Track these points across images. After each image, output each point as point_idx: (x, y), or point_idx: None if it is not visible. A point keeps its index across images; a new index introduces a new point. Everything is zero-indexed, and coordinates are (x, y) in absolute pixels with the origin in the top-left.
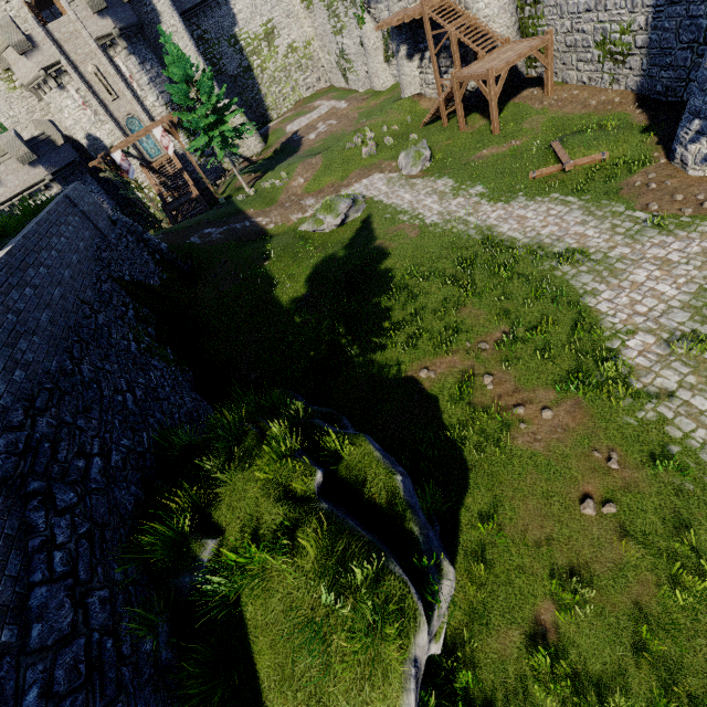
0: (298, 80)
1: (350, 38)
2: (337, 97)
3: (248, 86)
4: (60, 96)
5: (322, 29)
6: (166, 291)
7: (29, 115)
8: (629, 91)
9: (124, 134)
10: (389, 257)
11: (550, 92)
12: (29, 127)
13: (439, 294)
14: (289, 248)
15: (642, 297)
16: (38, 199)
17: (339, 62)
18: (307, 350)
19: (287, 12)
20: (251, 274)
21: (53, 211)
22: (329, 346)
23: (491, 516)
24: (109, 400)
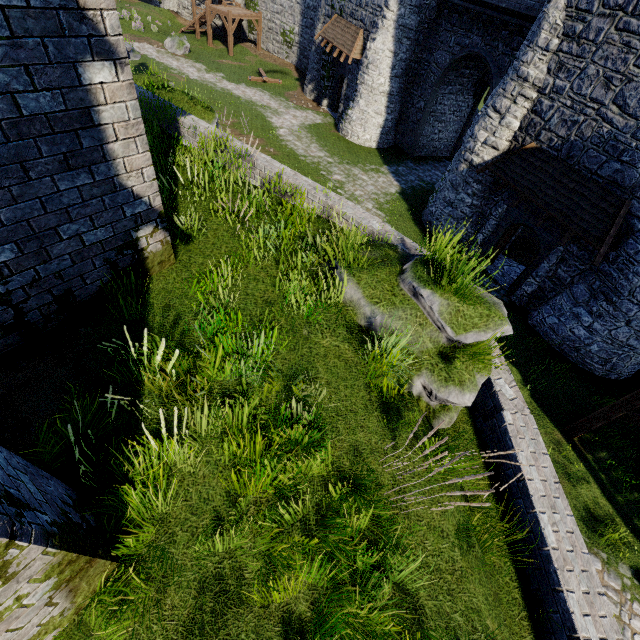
0: None
1: None
2: None
3: None
4: None
5: None
6: None
7: None
8: (293, 64)
9: None
10: None
11: (260, 49)
12: None
13: None
14: None
15: (286, 122)
16: None
17: None
18: None
19: None
20: None
21: None
22: None
23: None
24: None
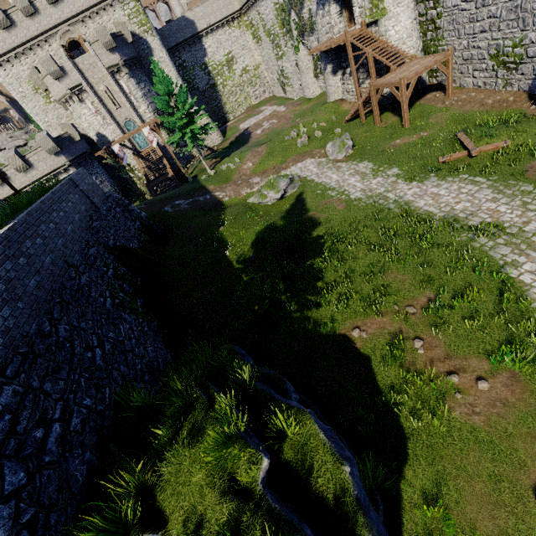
0: (249, 92)
1: (288, 61)
2: (278, 103)
3: (212, 97)
4: (80, 107)
5: (267, 56)
6: (141, 251)
7: (58, 120)
8: (521, 91)
9: (123, 132)
10: (321, 226)
11: (451, 94)
12: (57, 129)
13: (365, 259)
14: (240, 216)
15: None
16: (59, 178)
17: (280, 79)
18: (252, 305)
19: (243, 46)
20: (209, 237)
21: (57, 191)
22: (271, 301)
23: (434, 495)
24: (79, 357)
